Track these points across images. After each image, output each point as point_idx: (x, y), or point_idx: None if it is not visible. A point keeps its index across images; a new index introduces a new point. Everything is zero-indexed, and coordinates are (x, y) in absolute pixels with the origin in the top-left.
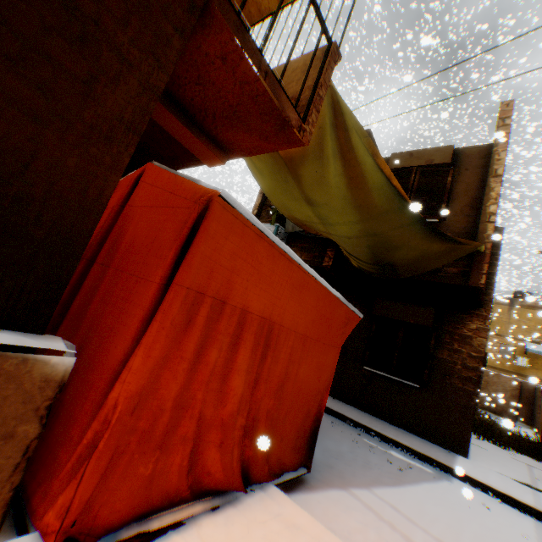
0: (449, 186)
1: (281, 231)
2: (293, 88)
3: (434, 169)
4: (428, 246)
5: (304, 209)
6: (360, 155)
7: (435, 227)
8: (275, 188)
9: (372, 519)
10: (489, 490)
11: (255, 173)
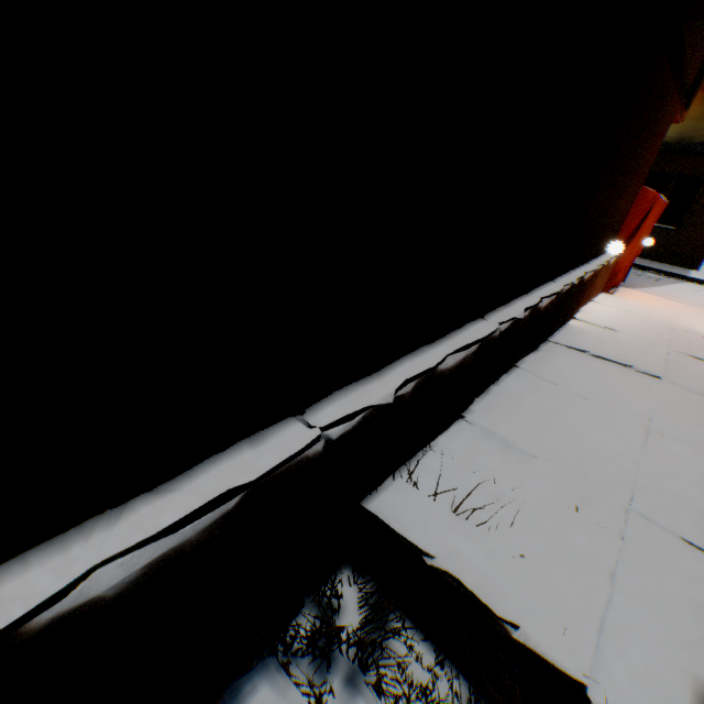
0: None
1: None
2: None
3: None
4: None
5: None
6: None
7: None
8: None
9: (652, 295)
10: None
11: None
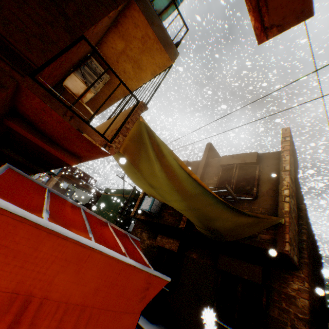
0: (258, 176)
1: (157, 201)
2: (119, 123)
3: (247, 165)
4: (237, 219)
5: (151, 190)
6: (169, 159)
7: (251, 203)
8: (133, 176)
9: None
10: None
11: (121, 167)
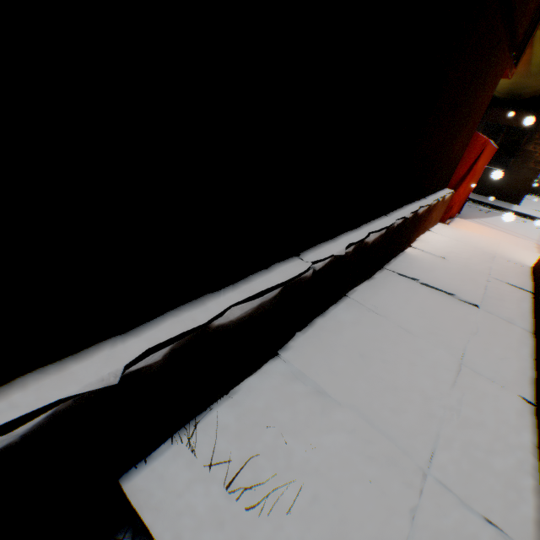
0: None
1: None
2: None
3: None
4: None
5: None
6: (533, 50)
7: None
8: None
9: (482, 225)
10: (526, 217)
11: None
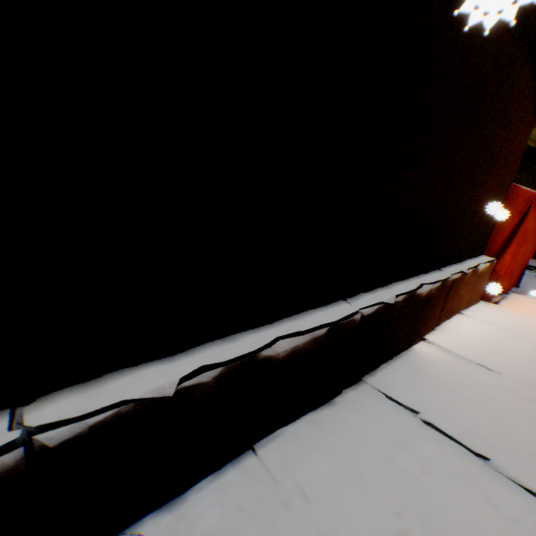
0: None
1: None
2: None
3: None
4: None
5: None
6: None
7: None
8: None
9: None
10: None
11: None
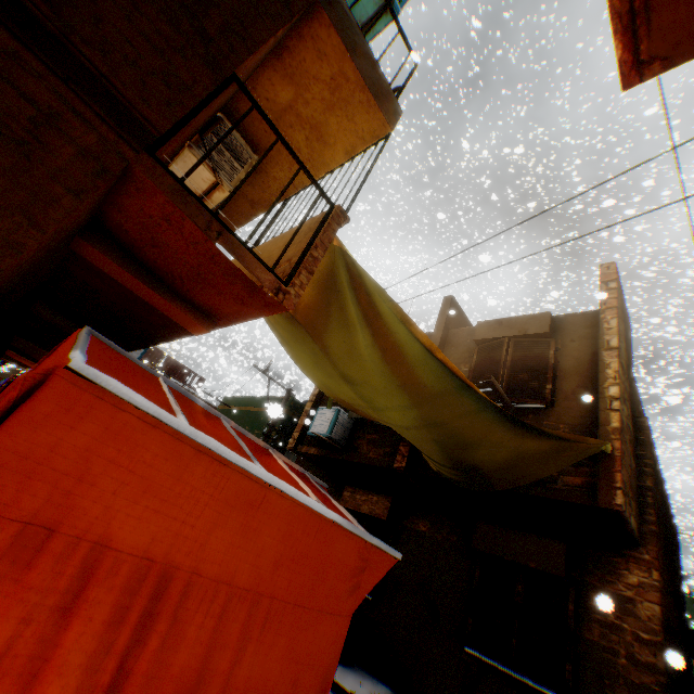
0: (553, 361)
1: (343, 417)
2: (293, 249)
3: (530, 340)
4: (519, 443)
5: (344, 388)
6: (390, 322)
7: (542, 415)
8: (306, 361)
9: None
10: None
11: (282, 343)
